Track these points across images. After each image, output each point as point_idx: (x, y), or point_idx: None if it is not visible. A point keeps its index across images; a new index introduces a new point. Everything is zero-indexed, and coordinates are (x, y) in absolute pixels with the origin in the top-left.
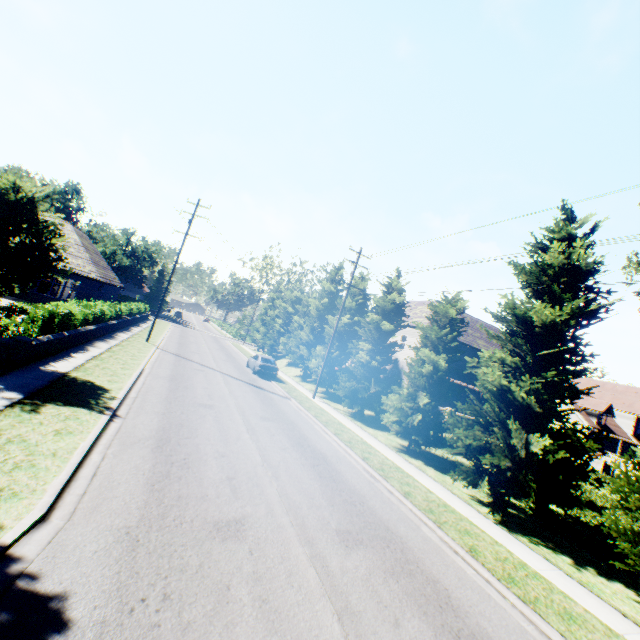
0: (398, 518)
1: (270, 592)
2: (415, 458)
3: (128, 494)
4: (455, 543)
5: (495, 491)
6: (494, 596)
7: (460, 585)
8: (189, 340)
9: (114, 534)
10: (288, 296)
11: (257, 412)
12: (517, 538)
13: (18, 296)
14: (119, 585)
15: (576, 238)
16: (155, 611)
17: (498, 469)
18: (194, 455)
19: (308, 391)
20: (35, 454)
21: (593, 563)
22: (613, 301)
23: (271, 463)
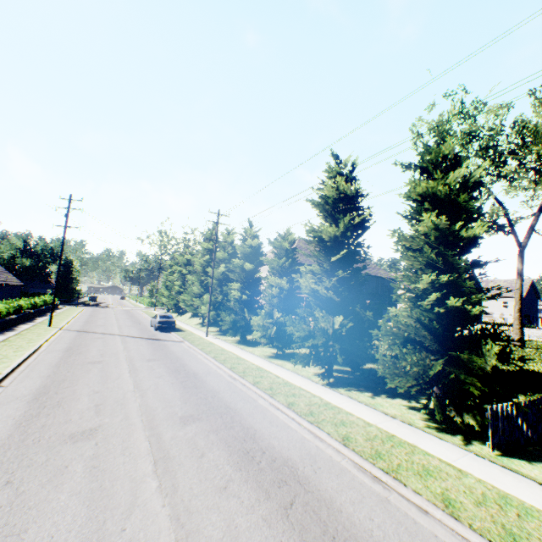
0: (241, 399)
1: (103, 461)
2: (281, 359)
3: None
4: (278, 403)
5: (324, 364)
6: (293, 426)
7: (269, 426)
8: (98, 317)
9: None
10: (180, 260)
11: (145, 357)
12: (334, 390)
13: None
14: None
15: (343, 175)
16: None
17: (325, 348)
18: (69, 397)
19: (204, 333)
20: None
21: (388, 392)
22: (367, 214)
23: (142, 388)
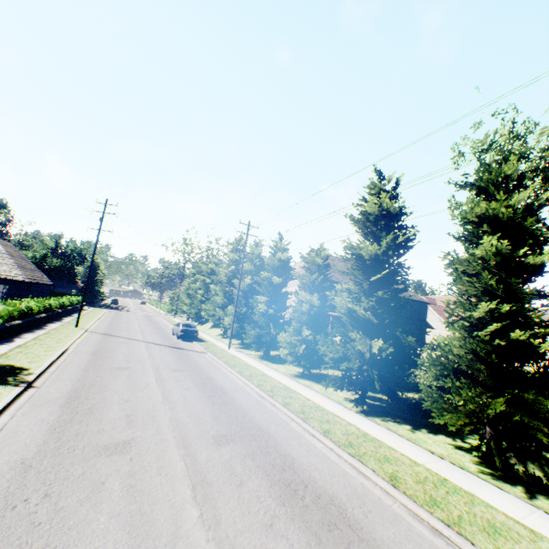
0: (273, 421)
1: (140, 480)
2: (307, 379)
3: (30, 438)
4: (313, 429)
5: (358, 389)
6: (332, 457)
7: (307, 454)
8: (121, 321)
9: (10, 465)
10: (204, 269)
11: (171, 366)
12: (370, 419)
13: None
14: (7, 494)
15: (386, 191)
16: (35, 505)
17: (358, 372)
18: (100, 404)
19: (226, 345)
20: None
21: (428, 426)
22: (412, 233)
23: (171, 400)
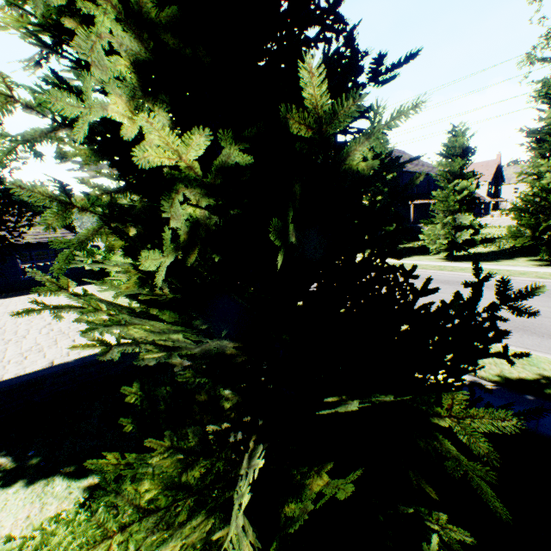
0: None
1: None
2: (465, 262)
3: None
4: None
5: None
6: None
7: None
8: None
9: None
10: None
11: None
12: None
13: (7, 291)
14: None
15: None
16: None
17: None
18: None
19: None
20: None
21: None
22: None
23: (487, 298)
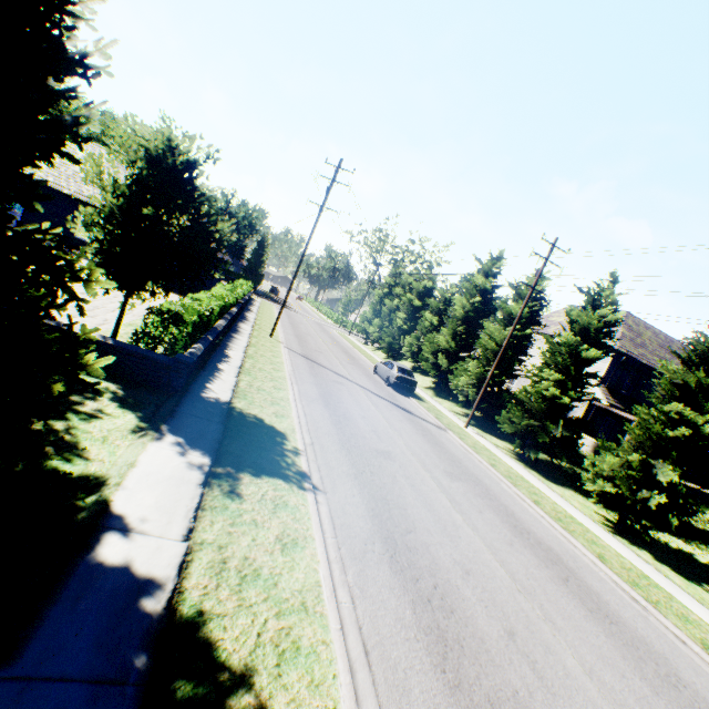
0: None
1: None
2: (636, 546)
3: (431, 707)
4: None
5: None
6: None
7: None
8: (301, 330)
9: None
10: (415, 285)
11: (435, 462)
12: None
13: None
14: None
15: None
16: None
17: None
18: (438, 575)
19: (451, 414)
20: (284, 611)
21: None
22: None
23: (522, 583)
